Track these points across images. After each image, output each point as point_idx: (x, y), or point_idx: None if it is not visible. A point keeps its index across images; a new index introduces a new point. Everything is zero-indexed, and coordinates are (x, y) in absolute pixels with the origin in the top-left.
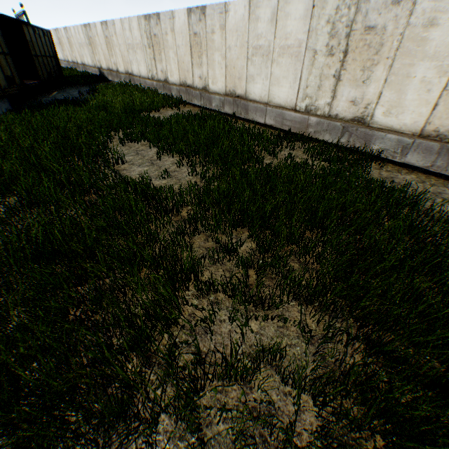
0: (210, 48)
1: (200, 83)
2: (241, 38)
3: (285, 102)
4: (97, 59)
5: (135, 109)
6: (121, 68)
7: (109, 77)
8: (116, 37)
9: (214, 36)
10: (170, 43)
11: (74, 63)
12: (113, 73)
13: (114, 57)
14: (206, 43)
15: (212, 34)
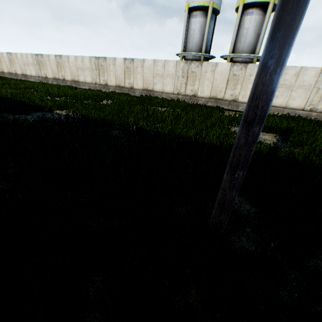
0: (15, 63)
1: (15, 72)
2: (22, 61)
3: (35, 75)
4: None
5: None
6: None
7: None
8: None
9: (16, 60)
10: (3, 60)
11: None
12: None
13: None
14: (14, 61)
15: (15, 59)
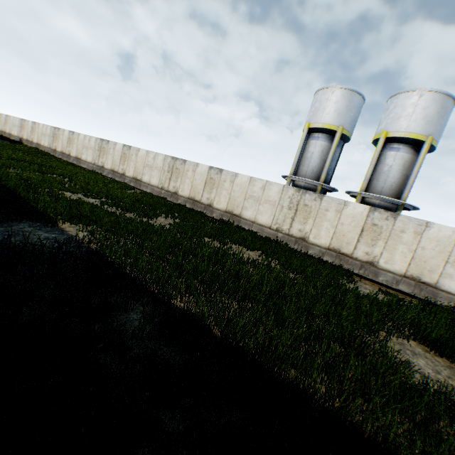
0: (74, 143)
1: (69, 153)
2: (82, 142)
3: (90, 161)
4: (22, 134)
5: (33, 151)
6: (36, 141)
7: (26, 143)
8: (39, 129)
9: (76, 140)
10: (62, 138)
11: (3, 131)
12: (30, 142)
13: (34, 136)
14: (73, 141)
15: (75, 139)
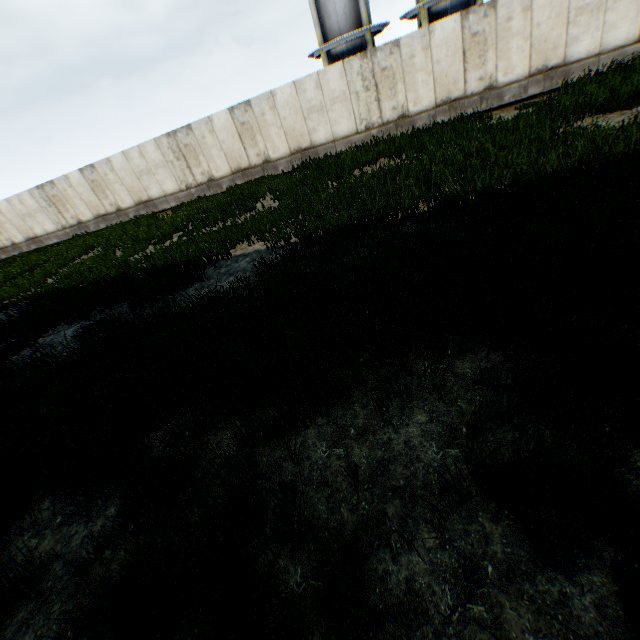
0: (3, 224)
1: (10, 242)
2: (15, 213)
3: (55, 229)
4: None
5: None
6: None
7: None
8: None
9: (1, 218)
10: None
11: None
12: None
13: None
14: None
15: None
